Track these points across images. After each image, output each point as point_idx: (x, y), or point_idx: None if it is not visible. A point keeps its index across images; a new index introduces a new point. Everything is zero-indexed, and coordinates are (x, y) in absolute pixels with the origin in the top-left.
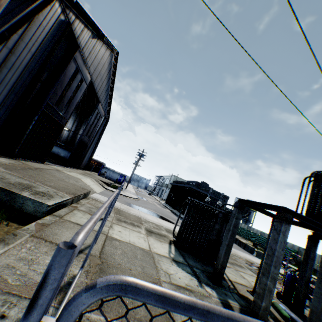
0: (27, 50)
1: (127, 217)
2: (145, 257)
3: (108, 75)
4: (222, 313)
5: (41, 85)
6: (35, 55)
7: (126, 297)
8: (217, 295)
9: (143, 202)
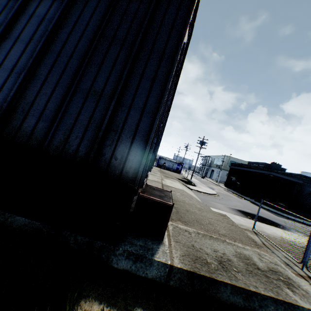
0: None
1: (289, 250)
2: None
3: None
4: None
5: None
6: None
7: None
8: None
9: (224, 197)
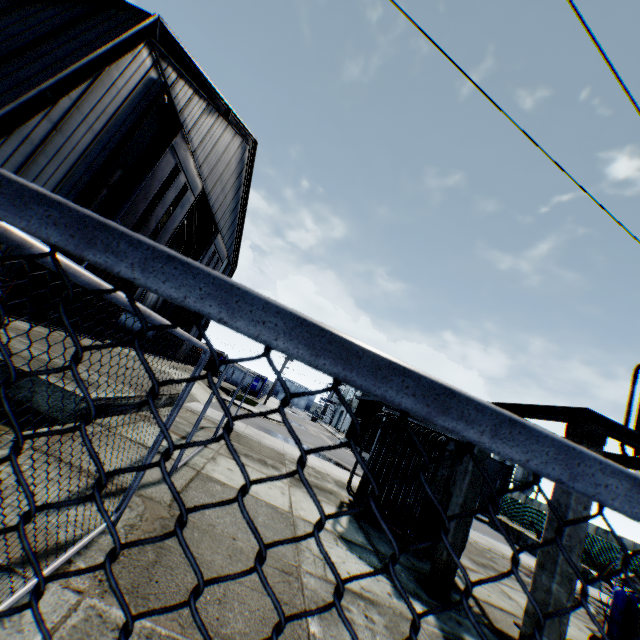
0: (86, 126)
1: (254, 448)
2: (275, 522)
3: (237, 183)
4: (157, 247)
5: (108, 192)
6: (101, 136)
7: (208, 588)
8: (435, 621)
9: (296, 431)
